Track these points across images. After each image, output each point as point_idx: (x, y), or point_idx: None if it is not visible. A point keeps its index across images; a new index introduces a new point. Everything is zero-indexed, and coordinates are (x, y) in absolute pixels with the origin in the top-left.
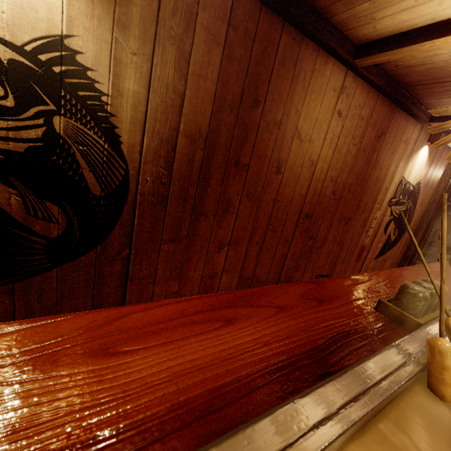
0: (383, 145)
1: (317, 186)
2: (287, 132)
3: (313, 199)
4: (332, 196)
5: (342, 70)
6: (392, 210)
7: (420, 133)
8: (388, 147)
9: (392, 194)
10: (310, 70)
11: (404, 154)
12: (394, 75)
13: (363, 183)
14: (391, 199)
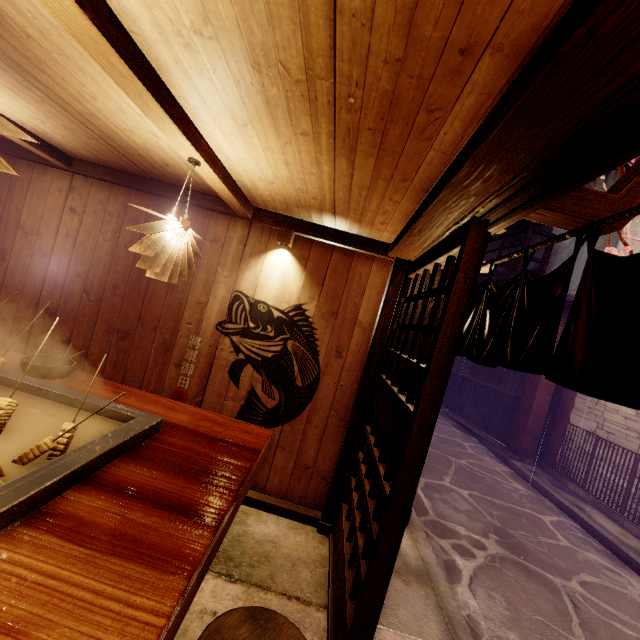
0: None
1: (57, 279)
2: (10, 226)
3: (54, 293)
4: (85, 295)
5: (66, 175)
6: (238, 343)
7: (250, 231)
8: None
9: (221, 315)
10: (28, 179)
11: (222, 258)
12: (124, 170)
13: (142, 288)
14: (223, 322)
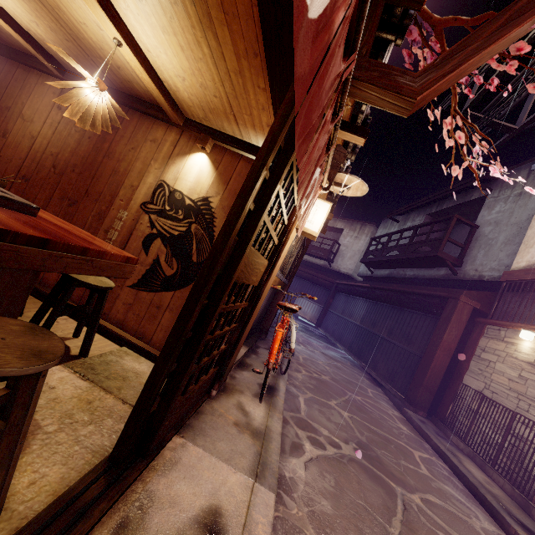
0: (117, 138)
1: (37, 155)
2: (14, 114)
3: (32, 165)
4: (52, 169)
5: None
6: (154, 221)
7: (181, 137)
8: (126, 142)
9: (146, 197)
10: (35, 83)
11: (156, 154)
12: None
13: (93, 169)
14: (146, 203)
